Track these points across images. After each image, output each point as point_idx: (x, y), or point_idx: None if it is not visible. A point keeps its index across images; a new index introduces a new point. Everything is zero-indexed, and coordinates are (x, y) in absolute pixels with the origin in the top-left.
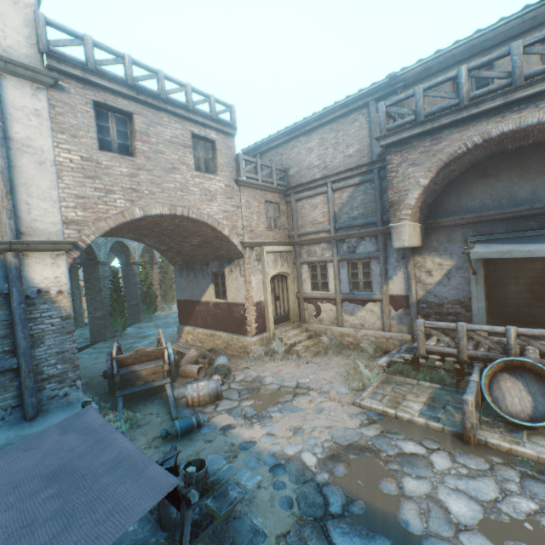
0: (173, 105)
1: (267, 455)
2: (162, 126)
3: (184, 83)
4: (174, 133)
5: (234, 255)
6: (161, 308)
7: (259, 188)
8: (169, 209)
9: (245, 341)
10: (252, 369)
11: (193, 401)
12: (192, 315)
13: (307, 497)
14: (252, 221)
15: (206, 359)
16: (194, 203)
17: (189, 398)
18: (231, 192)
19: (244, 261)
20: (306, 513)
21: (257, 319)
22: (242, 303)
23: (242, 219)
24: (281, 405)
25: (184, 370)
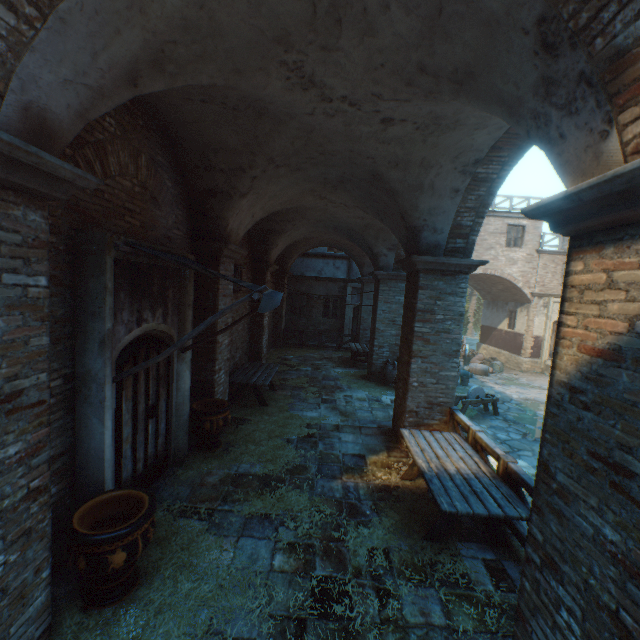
0: (498, 212)
1: (496, 390)
2: (488, 225)
3: (508, 196)
4: (495, 227)
5: (524, 300)
6: (470, 334)
7: (558, 254)
8: (482, 271)
9: (518, 360)
10: (516, 375)
11: (472, 370)
12: (488, 337)
13: (503, 398)
14: (545, 278)
15: (487, 361)
16: (499, 267)
17: (470, 368)
18: (530, 259)
19: (530, 306)
20: (499, 399)
21: (532, 347)
22: (523, 334)
23: (535, 277)
24: (518, 386)
25: (472, 362)
